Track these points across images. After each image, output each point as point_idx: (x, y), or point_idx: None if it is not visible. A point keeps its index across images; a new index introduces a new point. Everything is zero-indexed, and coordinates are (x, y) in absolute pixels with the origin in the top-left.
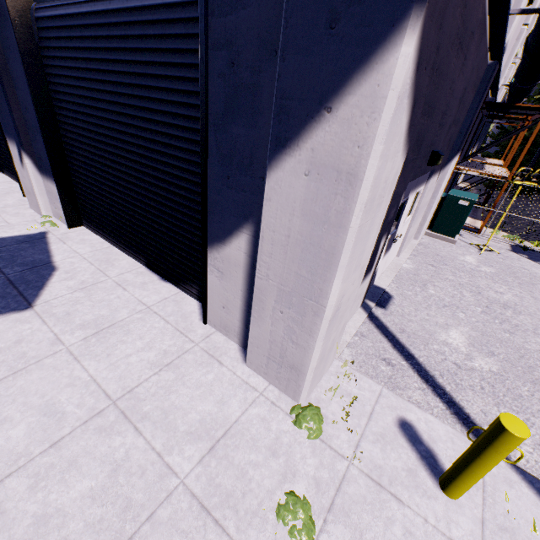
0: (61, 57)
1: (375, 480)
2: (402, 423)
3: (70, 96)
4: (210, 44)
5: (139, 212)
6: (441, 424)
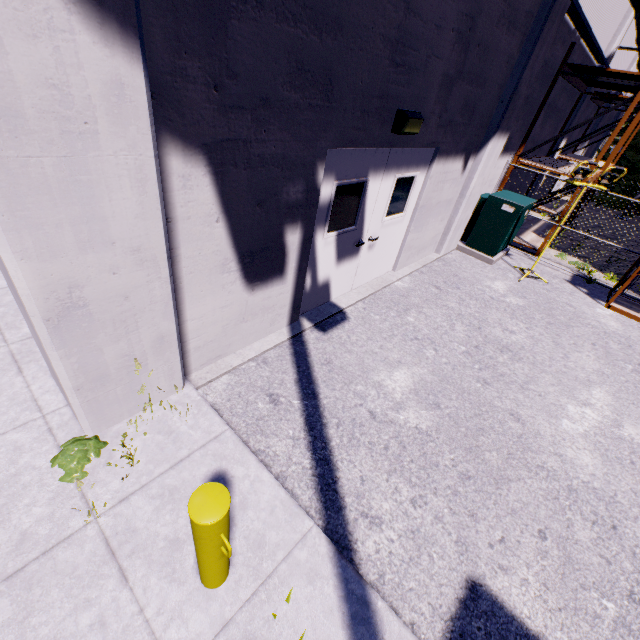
0: None
1: (111, 547)
2: (217, 479)
3: None
4: None
5: None
6: (274, 487)
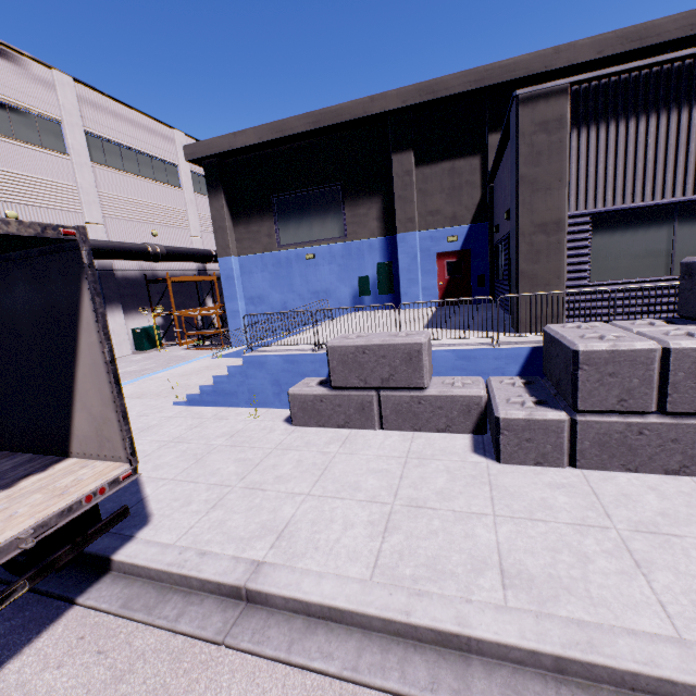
0: None
1: None
2: None
3: None
4: None
5: None
6: None
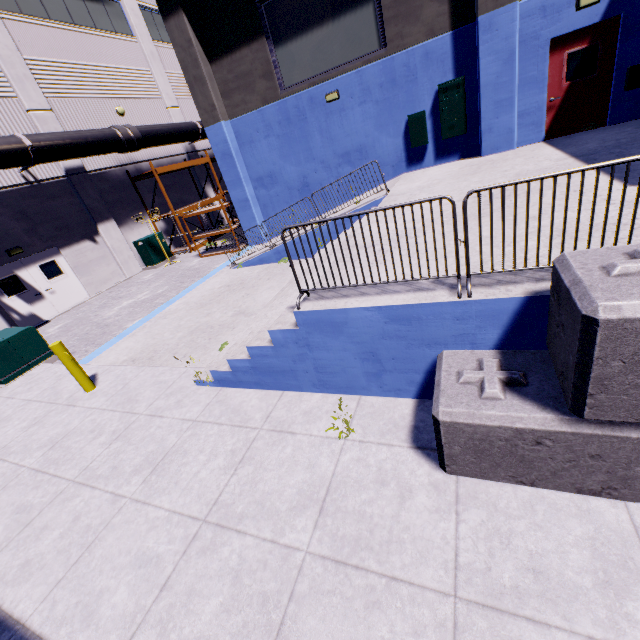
0: None
1: None
2: None
3: None
4: None
5: None
6: None
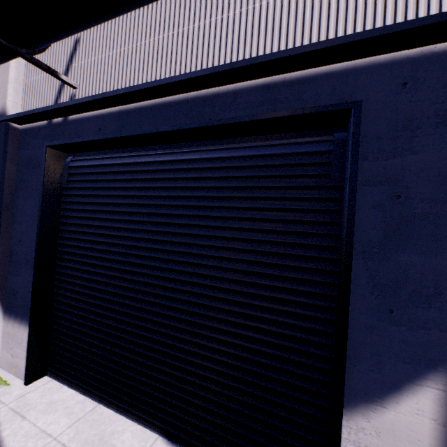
0: (92, 195)
1: None
2: None
3: (90, 227)
4: (359, 181)
5: (171, 352)
6: None
